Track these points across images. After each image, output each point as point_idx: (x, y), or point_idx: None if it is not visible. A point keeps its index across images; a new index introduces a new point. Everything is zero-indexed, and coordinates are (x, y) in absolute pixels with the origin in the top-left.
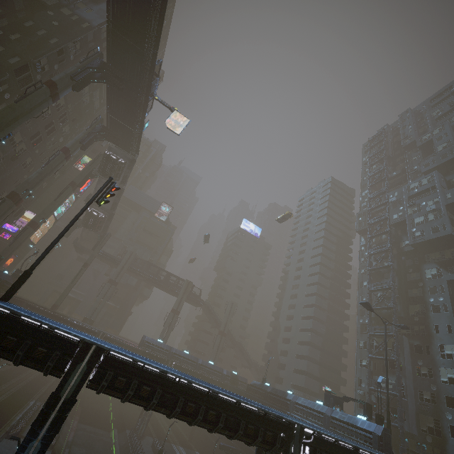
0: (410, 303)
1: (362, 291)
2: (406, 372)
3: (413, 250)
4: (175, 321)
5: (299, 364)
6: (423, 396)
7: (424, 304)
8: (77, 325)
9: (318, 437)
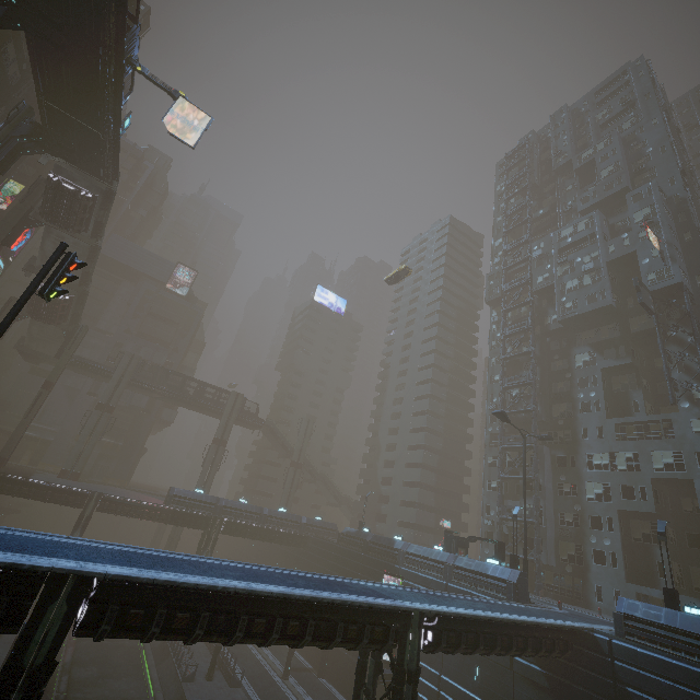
0: (554, 401)
1: (492, 388)
2: (546, 492)
3: (562, 329)
4: (221, 457)
5: (408, 495)
6: (564, 520)
7: (572, 402)
8: (49, 488)
9: (443, 617)
